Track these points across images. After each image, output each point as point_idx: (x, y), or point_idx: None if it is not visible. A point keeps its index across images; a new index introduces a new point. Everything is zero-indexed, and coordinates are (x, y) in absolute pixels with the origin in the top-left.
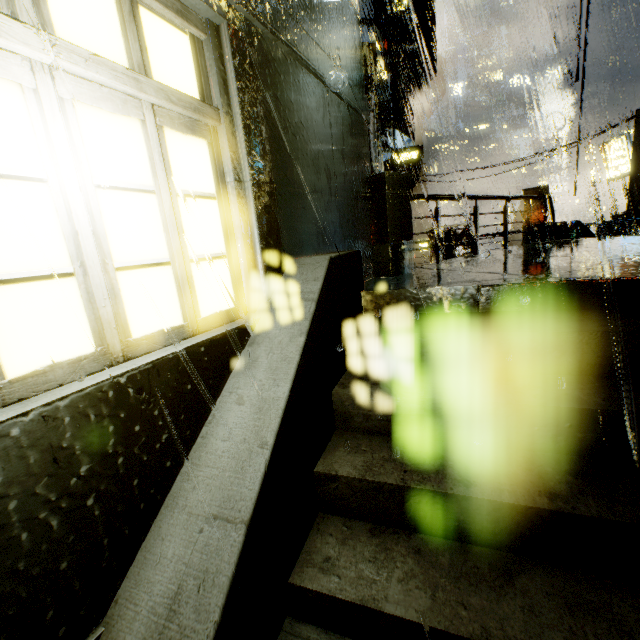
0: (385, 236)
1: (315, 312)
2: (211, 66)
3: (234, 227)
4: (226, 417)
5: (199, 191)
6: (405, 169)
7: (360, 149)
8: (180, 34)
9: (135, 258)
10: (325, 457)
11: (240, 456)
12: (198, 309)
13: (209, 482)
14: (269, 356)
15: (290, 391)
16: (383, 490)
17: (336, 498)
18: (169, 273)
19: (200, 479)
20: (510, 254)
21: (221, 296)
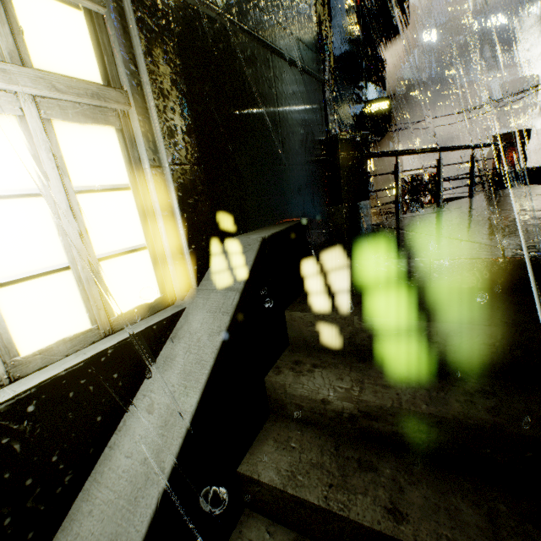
0: (339, 198)
1: (238, 304)
2: (114, 43)
3: (155, 215)
4: (134, 426)
5: (107, 184)
6: (376, 119)
7: (312, 112)
8: (70, 10)
9: (19, 271)
10: (252, 452)
11: (137, 481)
12: (111, 308)
13: (104, 508)
14: (186, 355)
15: (198, 403)
16: (304, 506)
17: (260, 500)
18: (69, 278)
19: (97, 502)
20: (475, 207)
21: (141, 289)
